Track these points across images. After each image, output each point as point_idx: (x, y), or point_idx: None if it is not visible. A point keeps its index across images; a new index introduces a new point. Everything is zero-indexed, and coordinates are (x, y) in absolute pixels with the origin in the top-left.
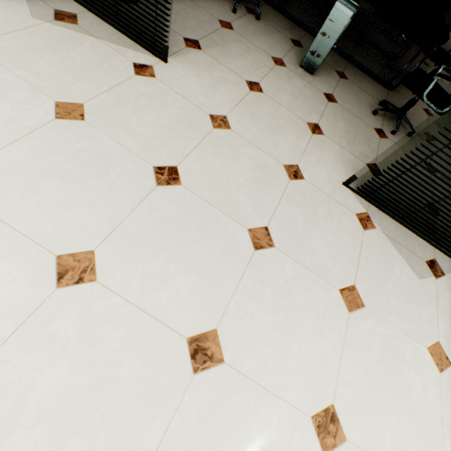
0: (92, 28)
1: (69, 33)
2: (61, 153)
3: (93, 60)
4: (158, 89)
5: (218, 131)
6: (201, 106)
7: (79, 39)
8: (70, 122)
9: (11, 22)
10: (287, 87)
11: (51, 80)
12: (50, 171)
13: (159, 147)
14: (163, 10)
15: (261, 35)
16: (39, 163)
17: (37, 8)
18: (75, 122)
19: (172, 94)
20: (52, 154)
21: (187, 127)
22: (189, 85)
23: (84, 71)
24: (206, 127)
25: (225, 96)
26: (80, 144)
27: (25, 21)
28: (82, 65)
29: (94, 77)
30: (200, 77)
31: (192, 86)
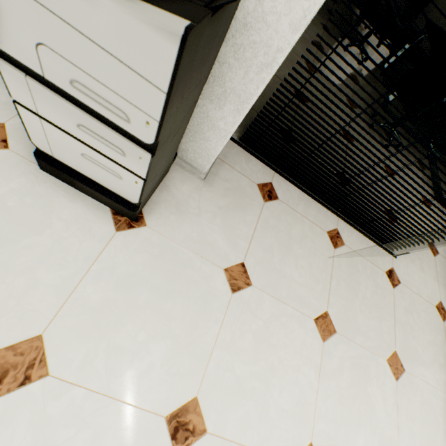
0: (351, 242)
1: (347, 260)
2: (416, 418)
3: (372, 288)
4: (407, 296)
5: (445, 323)
6: (429, 299)
7: (354, 265)
8: (402, 379)
9: (322, 274)
10: (442, 233)
11: (372, 335)
12: (422, 443)
13: (438, 369)
14: (423, 237)
15: (406, 169)
16: (415, 440)
17: (320, 238)
18: (403, 376)
19: (414, 297)
20: (414, 424)
21: (436, 333)
22: (414, 277)
23: (376, 307)
24: (440, 323)
25: (430, 274)
26: (416, 400)
27: (325, 265)
28: (372, 300)
29: (382, 310)
30: (413, 261)
31: (415, 276)
